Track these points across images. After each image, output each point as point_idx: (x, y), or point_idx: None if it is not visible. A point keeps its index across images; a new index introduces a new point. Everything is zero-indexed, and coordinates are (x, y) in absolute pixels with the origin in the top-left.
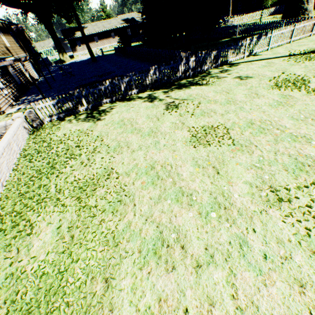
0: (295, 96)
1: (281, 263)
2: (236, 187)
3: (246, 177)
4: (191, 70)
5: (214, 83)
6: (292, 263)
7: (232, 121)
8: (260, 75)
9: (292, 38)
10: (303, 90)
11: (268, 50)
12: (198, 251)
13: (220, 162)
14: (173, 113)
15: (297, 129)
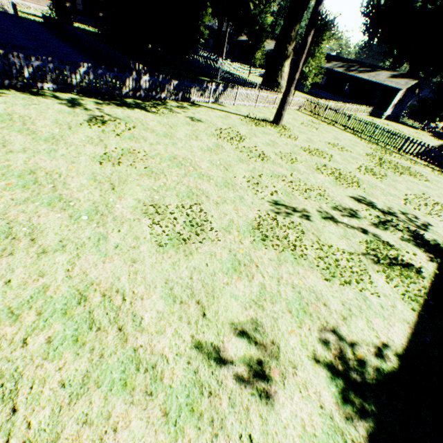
0: (225, 148)
1: (128, 250)
2: (124, 202)
3: (140, 196)
4: (144, 91)
5: (164, 114)
6: (137, 250)
7: (158, 152)
8: (212, 123)
9: (257, 103)
10: (235, 145)
11: (235, 106)
12: (51, 242)
13: (122, 181)
14: (95, 127)
15: (208, 171)
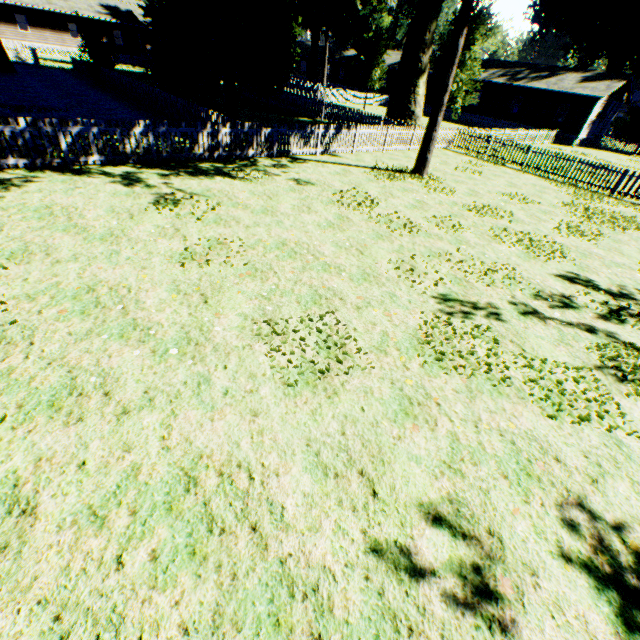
0: (353, 220)
1: (243, 397)
2: (225, 320)
3: (245, 308)
4: (224, 150)
5: (257, 180)
6: (256, 396)
7: (258, 237)
8: (326, 184)
9: (385, 145)
10: (367, 214)
11: (354, 154)
12: (133, 396)
13: (217, 288)
14: (166, 212)
15: (335, 258)
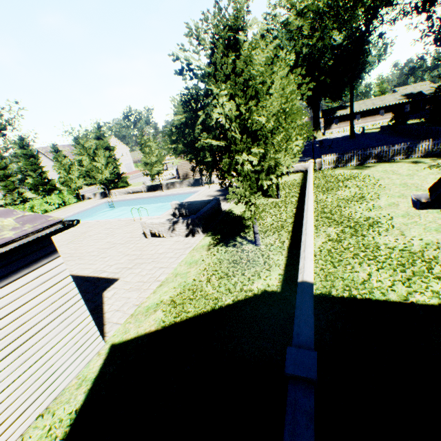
0: None
1: None
2: None
3: None
4: None
5: None
6: None
7: None
8: None
9: None
10: None
11: None
12: None
13: None
14: (433, 169)
15: None
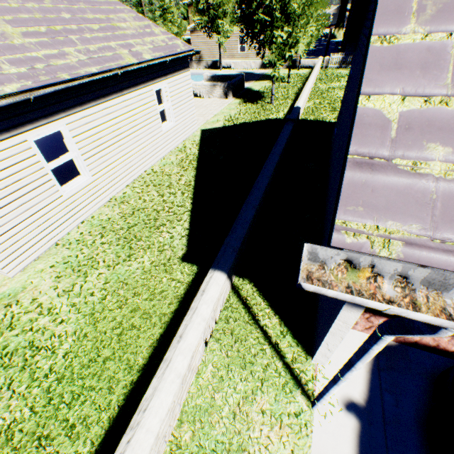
0: None
1: None
2: None
3: None
4: None
5: None
6: None
7: None
8: None
9: None
10: None
11: None
12: None
13: None
14: None
15: None
